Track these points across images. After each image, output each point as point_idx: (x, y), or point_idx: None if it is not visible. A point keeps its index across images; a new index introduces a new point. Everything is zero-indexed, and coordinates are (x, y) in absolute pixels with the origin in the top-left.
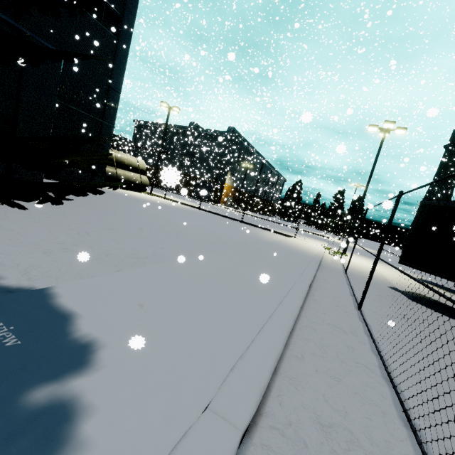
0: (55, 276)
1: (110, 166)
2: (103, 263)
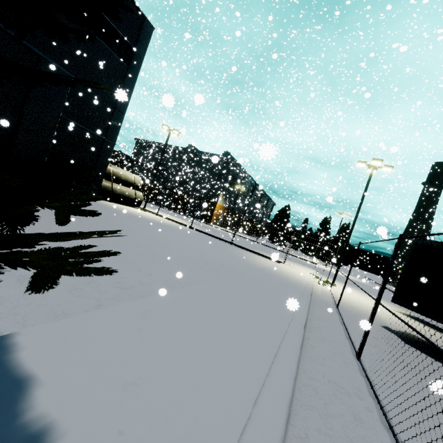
0: (22, 314)
1: (107, 180)
2: (83, 294)
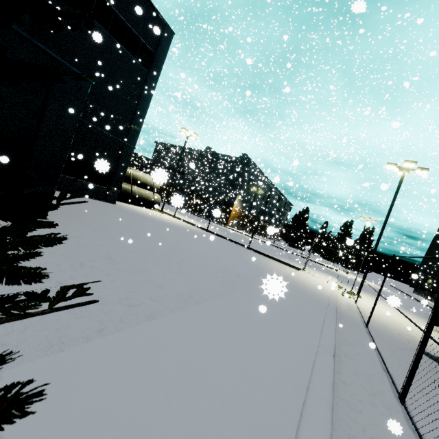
0: (13, 344)
1: (126, 182)
2: (86, 315)
